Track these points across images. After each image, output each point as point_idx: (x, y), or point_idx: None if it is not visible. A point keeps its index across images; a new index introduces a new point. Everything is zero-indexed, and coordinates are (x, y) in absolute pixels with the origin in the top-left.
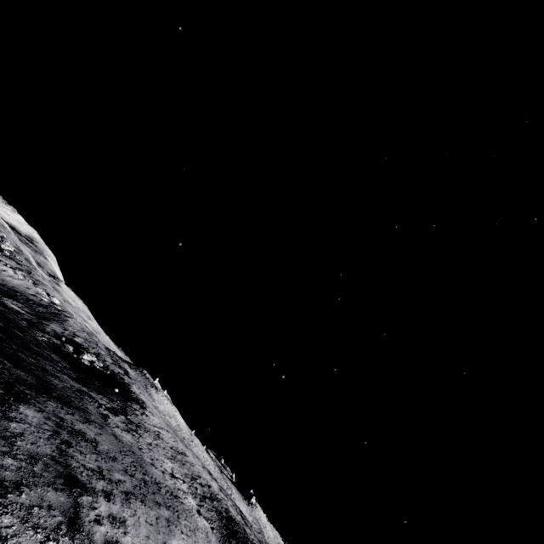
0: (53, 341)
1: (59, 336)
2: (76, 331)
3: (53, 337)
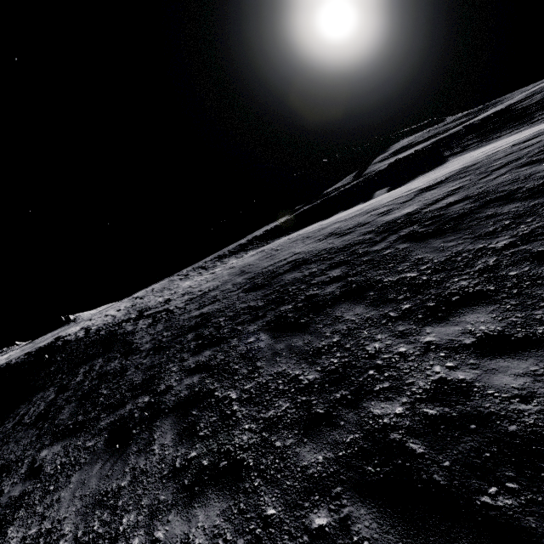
0: None
1: None
2: None
3: None
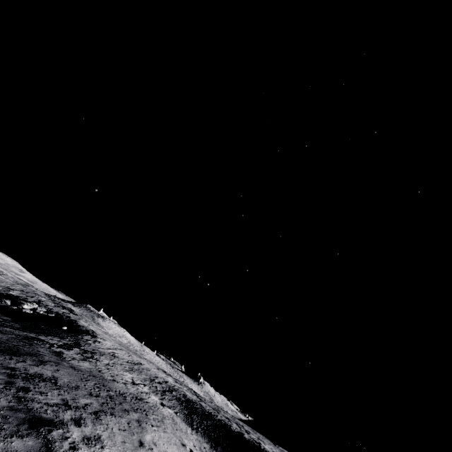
0: None
1: None
2: (9, 285)
3: None
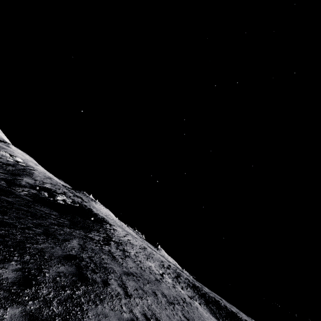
0: (31, 192)
1: (33, 186)
2: (42, 179)
3: (29, 188)
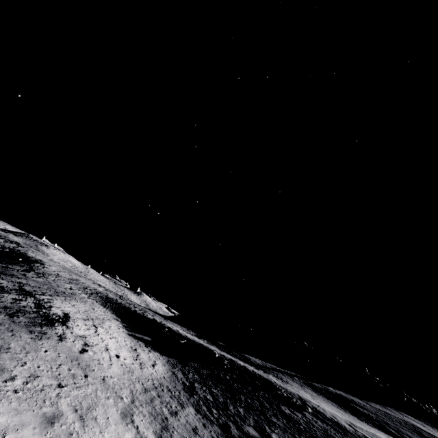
0: None
1: None
2: None
3: None
